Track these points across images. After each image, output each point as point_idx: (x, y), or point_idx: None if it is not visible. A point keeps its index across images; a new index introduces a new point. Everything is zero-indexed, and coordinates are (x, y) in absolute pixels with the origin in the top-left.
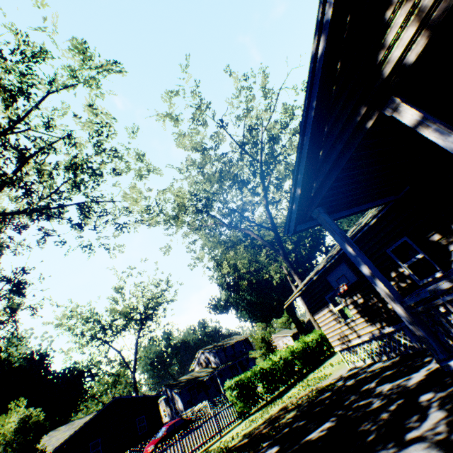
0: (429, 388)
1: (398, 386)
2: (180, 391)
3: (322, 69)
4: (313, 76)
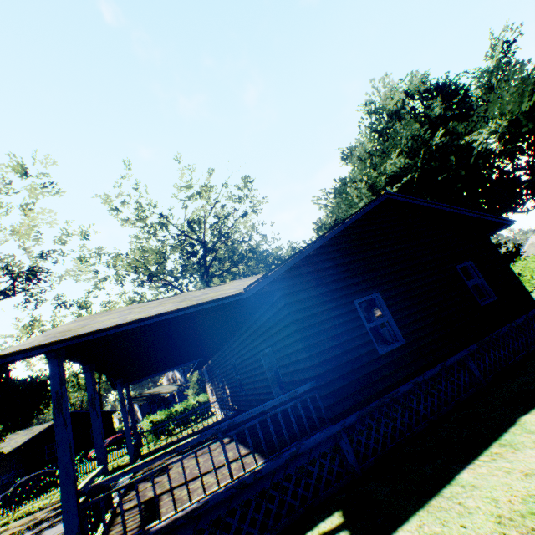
0: None
1: None
2: (141, 405)
3: None
4: None
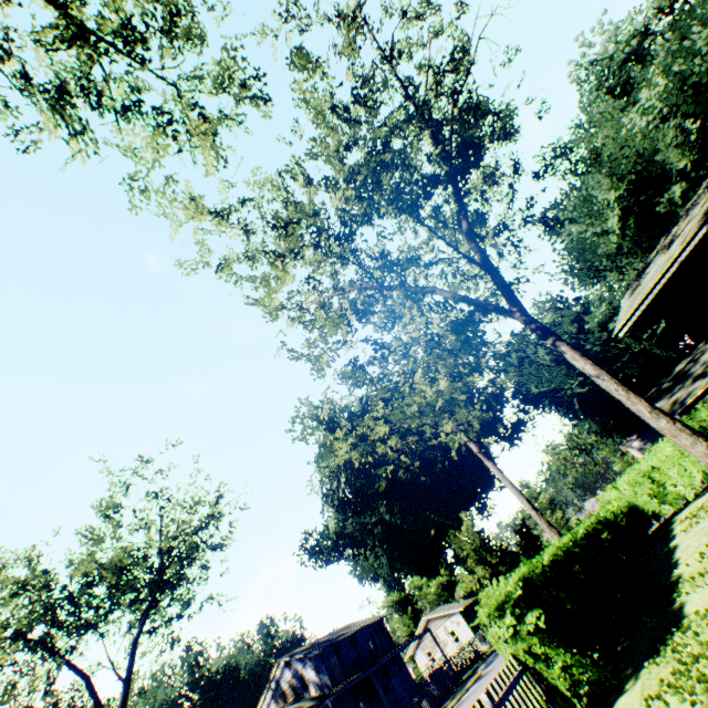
0: None
1: None
2: None
3: None
4: None
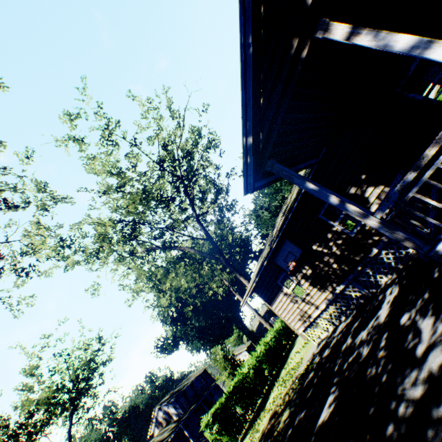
0: (402, 311)
1: (374, 327)
2: None
3: (252, 3)
4: (245, 13)
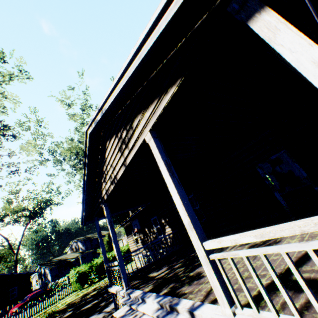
0: None
1: None
2: (51, 268)
3: (86, 184)
4: (85, 184)
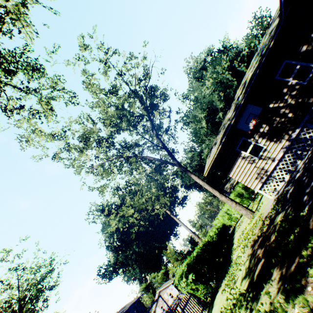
0: None
1: None
2: None
3: None
4: None
